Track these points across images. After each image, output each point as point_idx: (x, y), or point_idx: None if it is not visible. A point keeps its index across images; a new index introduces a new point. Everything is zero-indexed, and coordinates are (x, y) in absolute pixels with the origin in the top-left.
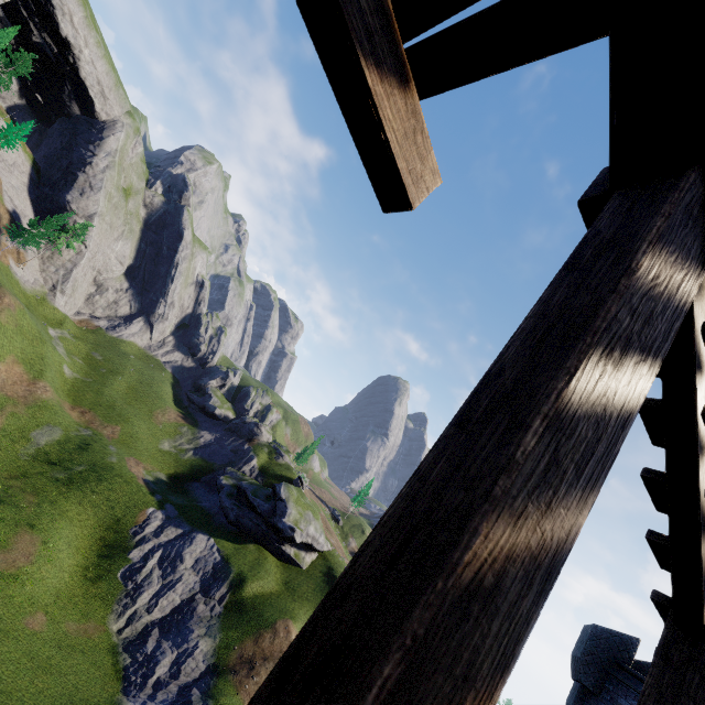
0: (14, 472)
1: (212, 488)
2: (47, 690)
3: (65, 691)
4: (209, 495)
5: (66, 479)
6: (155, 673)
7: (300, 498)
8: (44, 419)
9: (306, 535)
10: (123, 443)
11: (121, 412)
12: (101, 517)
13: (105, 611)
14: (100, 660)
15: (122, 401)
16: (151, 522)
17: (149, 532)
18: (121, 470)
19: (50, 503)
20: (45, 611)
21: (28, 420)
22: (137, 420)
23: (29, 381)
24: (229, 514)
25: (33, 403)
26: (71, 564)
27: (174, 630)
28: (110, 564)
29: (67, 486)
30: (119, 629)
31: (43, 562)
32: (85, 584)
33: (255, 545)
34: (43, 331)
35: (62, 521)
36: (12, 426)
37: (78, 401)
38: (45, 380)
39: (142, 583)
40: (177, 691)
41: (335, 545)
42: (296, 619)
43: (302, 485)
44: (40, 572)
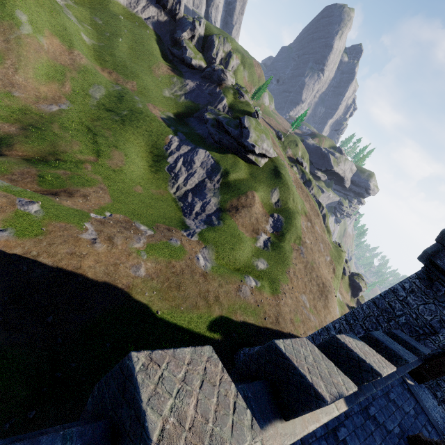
0: (93, 117)
1: (201, 121)
2: (154, 214)
3: (161, 214)
4: (200, 126)
5: (120, 120)
6: (195, 210)
7: (257, 126)
8: (90, 80)
9: (262, 149)
10: (141, 94)
11: (132, 70)
12: (147, 141)
13: (165, 185)
14: (170, 204)
15: (129, 61)
16: (173, 143)
17: (173, 149)
18: (147, 113)
19: (119, 135)
20: (140, 185)
21: (82, 82)
22: (143, 75)
23: (67, 51)
24: (214, 138)
25: (79, 69)
26: (142, 165)
27: (198, 194)
28: (160, 165)
29: (123, 124)
30: (174, 192)
31: (129, 164)
32: (152, 174)
33: (231, 155)
34: (52, 0)
35: (129, 144)
36: (77, 88)
37: (103, 64)
38: (76, 49)
39: (178, 173)
40: (206, 216)
41: (278, 154)
42: (257, 191)
43: (257, 116)
44: (130, 169)
